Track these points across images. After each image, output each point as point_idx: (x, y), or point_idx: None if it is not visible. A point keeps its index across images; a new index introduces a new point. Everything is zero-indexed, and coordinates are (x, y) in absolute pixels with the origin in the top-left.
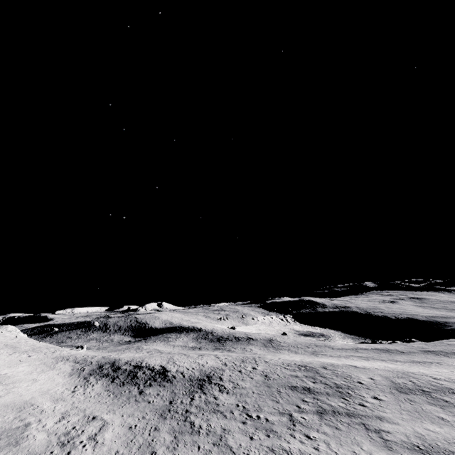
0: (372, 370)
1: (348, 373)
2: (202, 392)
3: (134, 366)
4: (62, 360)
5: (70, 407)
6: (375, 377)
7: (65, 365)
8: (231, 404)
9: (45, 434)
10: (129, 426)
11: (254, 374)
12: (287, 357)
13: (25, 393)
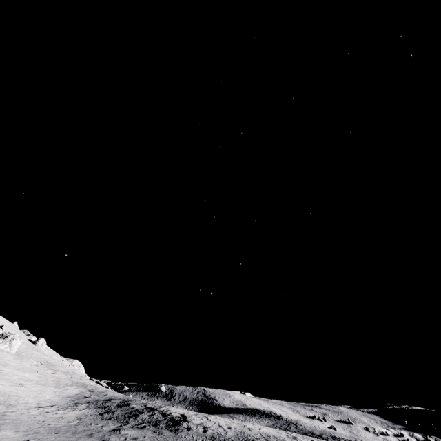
0: None
1: None
2: None
3: (146, 407)
4: (79, 385)
5: None
6: None
7: (76, 389)
8: None
9: None
10: None
11: None
12: None
13: None
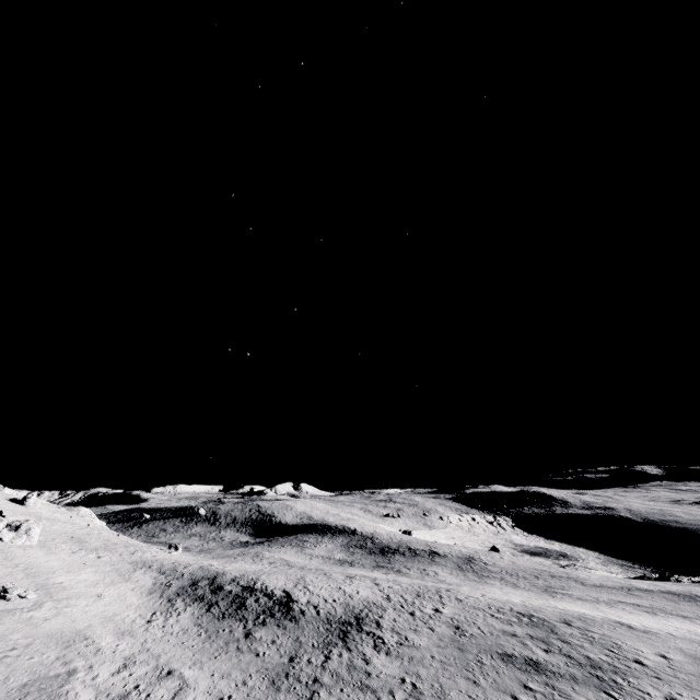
0: (664, 638)
1: (615, 639)
2: (345, 647)
3: (243, 587)
4: (143, 568)
5: (139, 647)
6: (671, 655)
7: (146, 575)
8: (392, 676)
9: (92, 692)
10: (219, 695)
11: (437, 622)
12: (498, 595)
13: (81, 617)
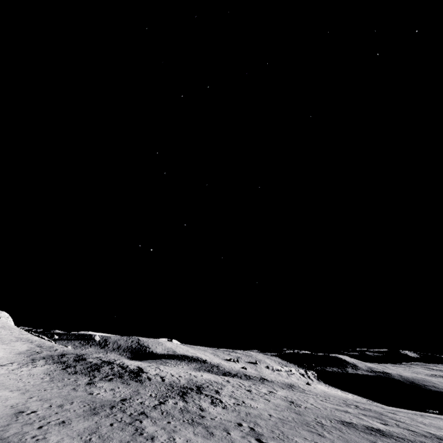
0: None
1: None
2: (182, 400)
3: (103, 361)
4: (25, 341)
5: None
6: None
7: (24, 344)
8: (227, 420)
9: None
10: (21, 409)
11: (272, 397)
12: None
13: None
